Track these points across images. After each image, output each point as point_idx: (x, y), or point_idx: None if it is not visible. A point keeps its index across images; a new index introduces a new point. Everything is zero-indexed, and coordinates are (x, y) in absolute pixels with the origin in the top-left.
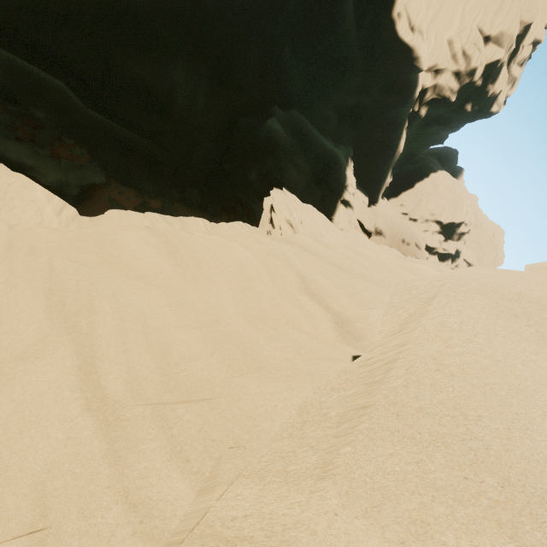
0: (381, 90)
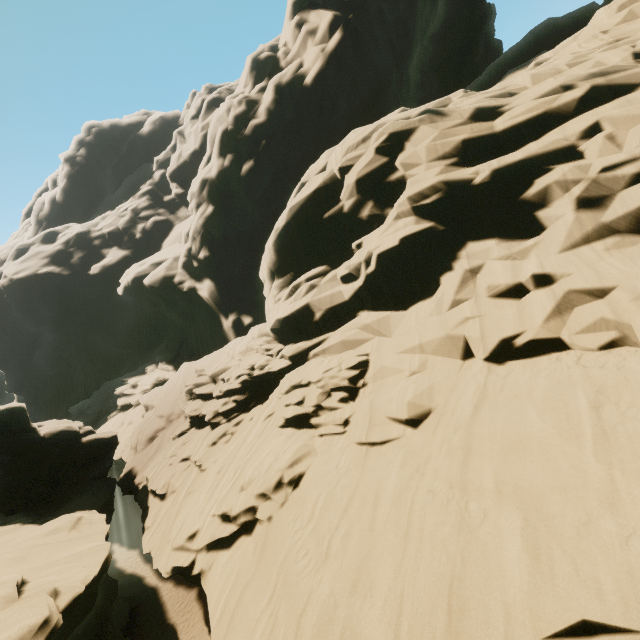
0: (152, 308)
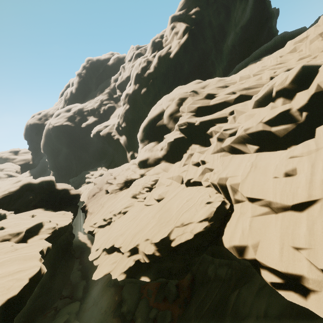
0: (102, 144)
